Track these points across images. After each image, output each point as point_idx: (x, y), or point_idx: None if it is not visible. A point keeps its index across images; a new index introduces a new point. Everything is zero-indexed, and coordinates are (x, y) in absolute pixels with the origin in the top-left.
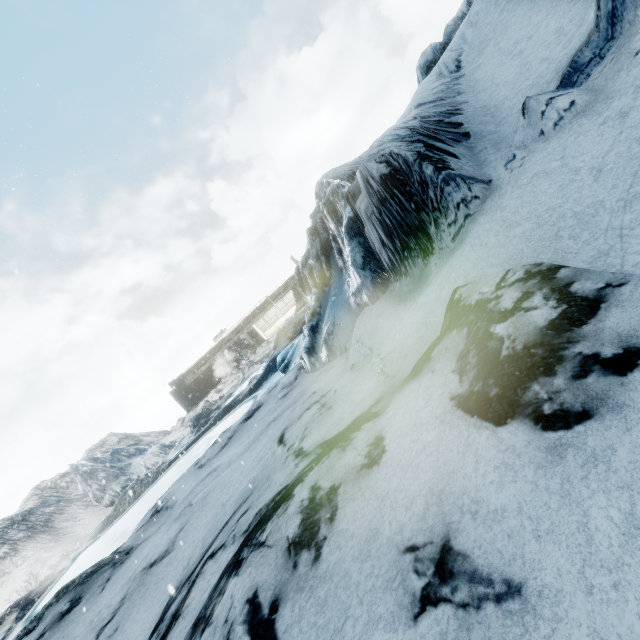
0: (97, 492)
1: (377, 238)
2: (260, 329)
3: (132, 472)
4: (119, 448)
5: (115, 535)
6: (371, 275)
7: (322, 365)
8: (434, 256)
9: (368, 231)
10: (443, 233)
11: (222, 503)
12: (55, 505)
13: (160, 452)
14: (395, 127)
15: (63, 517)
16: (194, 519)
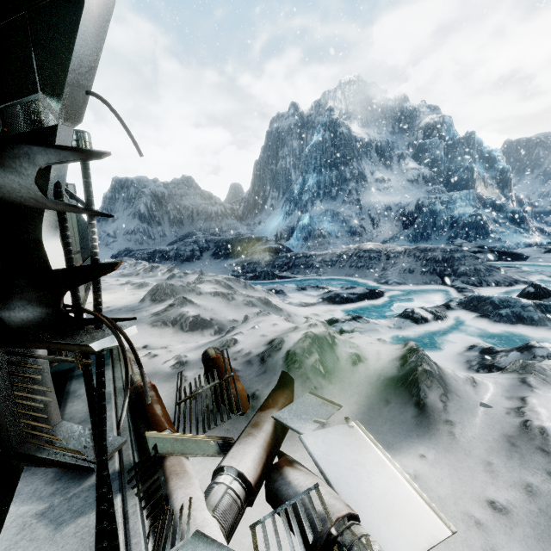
0: None
1: None
2: None
3: None
4: None
5: None
6: None
7: None
8: None
9: None
10: None
11: None
12: None
13: None
14: None
15: None
16: None
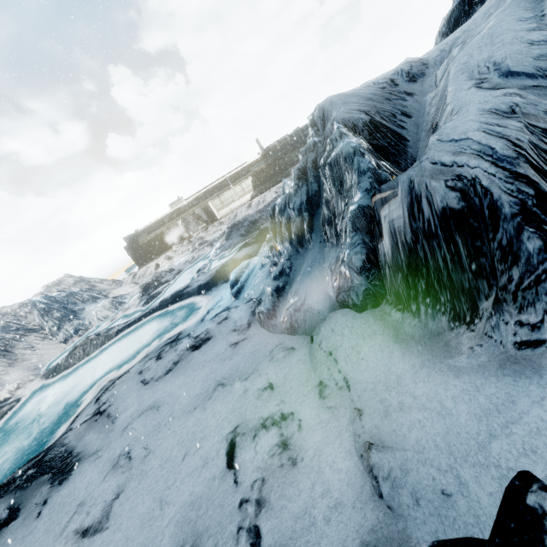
0: (52, 328)
1: (394, 259)
2: (215, 207)
3: (85, 317)
4: (74, 292)
5: (64, 389)
6: (366, 284)
7: (280, 332)
8: (471, 333)
9: (385, 245)
10: (504, 325)
11: (160, 499)
12: (14, 333)
13: (111, 307)
14: (487, 127)
15: (21, 345)
16: (131, 490)
